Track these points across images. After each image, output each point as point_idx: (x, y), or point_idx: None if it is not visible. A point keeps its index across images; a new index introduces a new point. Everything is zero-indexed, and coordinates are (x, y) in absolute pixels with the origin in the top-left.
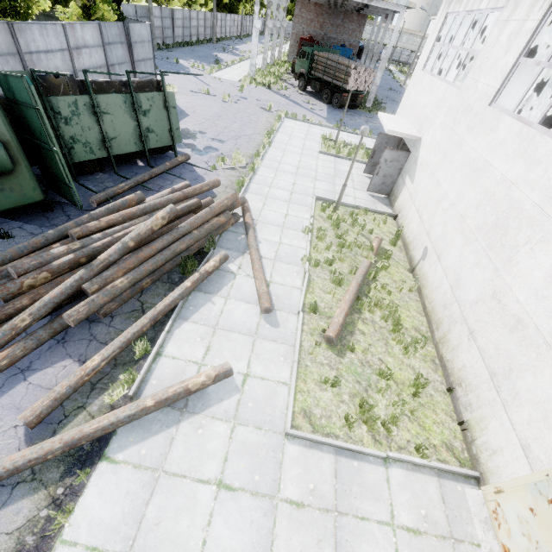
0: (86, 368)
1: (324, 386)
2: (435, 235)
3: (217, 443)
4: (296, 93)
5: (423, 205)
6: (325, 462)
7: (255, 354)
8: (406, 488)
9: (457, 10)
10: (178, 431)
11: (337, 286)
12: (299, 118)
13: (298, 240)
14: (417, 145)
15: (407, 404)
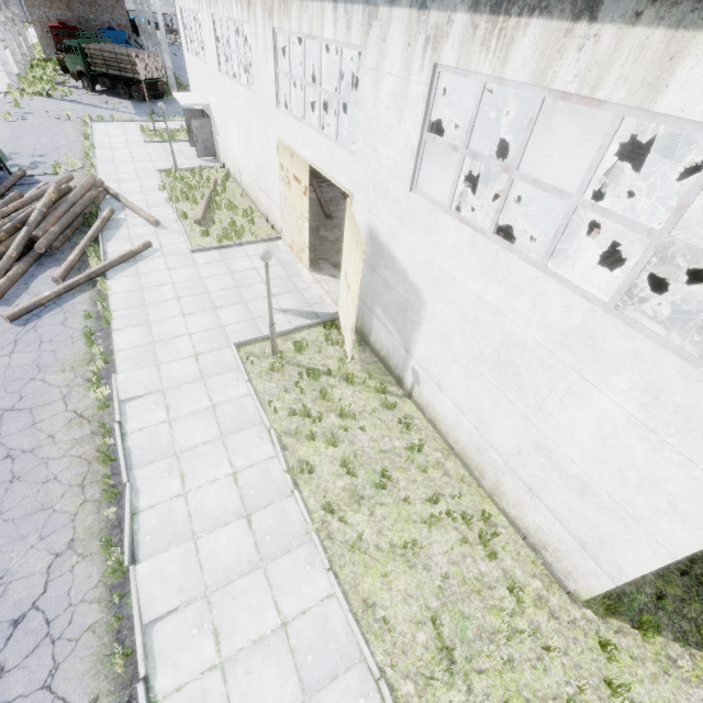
0: (70, 259)
1: (205, 238)
2: (238, 159)
3: (160, 263)
4: (86, 96)
5: (228, 147)
6: (214, 253)
7: (161, 239)
8: (252, 249)
9: (183, 6)
10: (138, 266)
11: (196, 207)
12: (107, 120)
13: (159, 195)
14: (210, 110)
15: (248, 230)
